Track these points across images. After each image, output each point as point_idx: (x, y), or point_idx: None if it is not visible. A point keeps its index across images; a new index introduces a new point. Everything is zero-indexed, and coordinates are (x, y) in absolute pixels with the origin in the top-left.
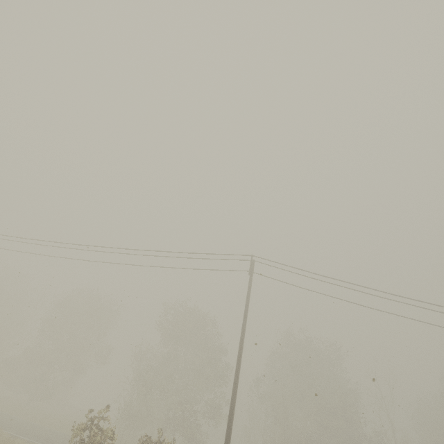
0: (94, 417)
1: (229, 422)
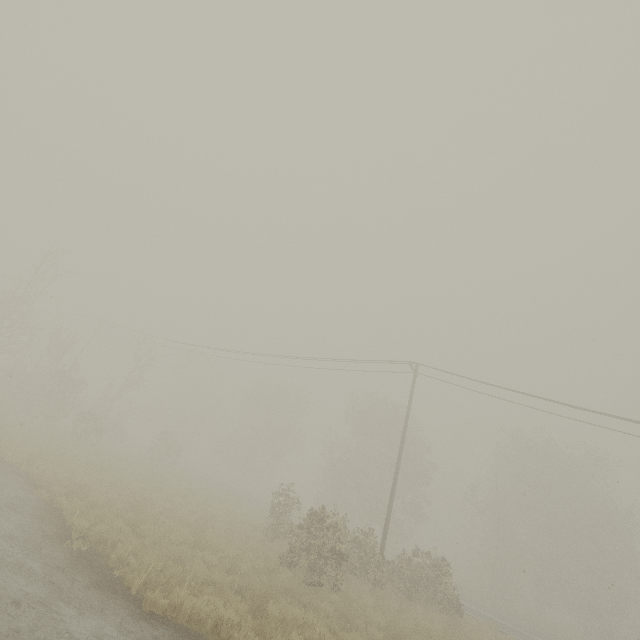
0: (286, 489)
1: (388, 508)
